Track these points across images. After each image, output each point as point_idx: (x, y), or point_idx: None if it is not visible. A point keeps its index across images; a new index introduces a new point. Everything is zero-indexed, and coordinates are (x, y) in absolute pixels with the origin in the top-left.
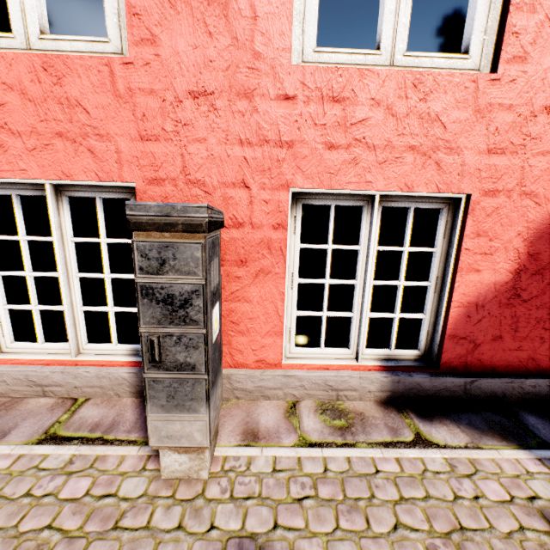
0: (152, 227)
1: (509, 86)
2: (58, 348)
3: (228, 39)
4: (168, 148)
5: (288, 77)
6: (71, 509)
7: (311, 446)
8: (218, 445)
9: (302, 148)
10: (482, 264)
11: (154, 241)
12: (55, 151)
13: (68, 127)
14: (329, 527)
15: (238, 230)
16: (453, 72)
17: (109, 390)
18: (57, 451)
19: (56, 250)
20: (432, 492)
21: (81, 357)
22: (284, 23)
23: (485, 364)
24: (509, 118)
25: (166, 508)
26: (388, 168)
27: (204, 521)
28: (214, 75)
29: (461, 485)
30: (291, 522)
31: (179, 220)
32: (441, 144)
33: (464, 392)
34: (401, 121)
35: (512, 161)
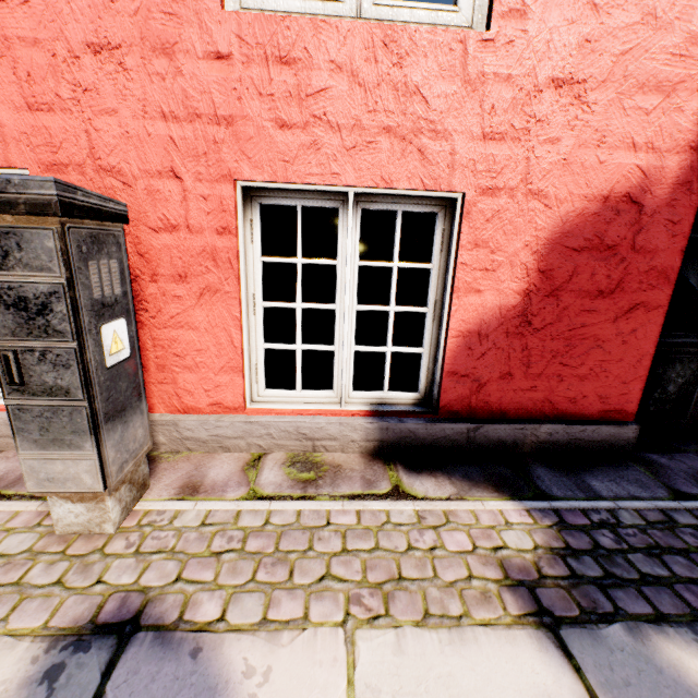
0: None
1: (506, 49)
2: None
3: None
4: (68, 122)
5: (219, 28)
6: None
7: (260, 499)
8: (144, 499)
9: (246, 126)
10: (484, 283)
11: None
12: None
13: None
14: (242, 579)
15: (172, 235)
16: (434, 28)
17: None
18: None
19: None
20: (383, 544)
21: None
22: None
23: (494, 408)
24: (508, 92)
25: (49, 564)
26: (358, 156)
27: (91, 576)
28: (119, 21)
29: (421, 536)
30: (198, 576)
31: (19, 198)
32: (424, 126)
33: (467, 441)
34: (372, 93)
35: (514, 150)
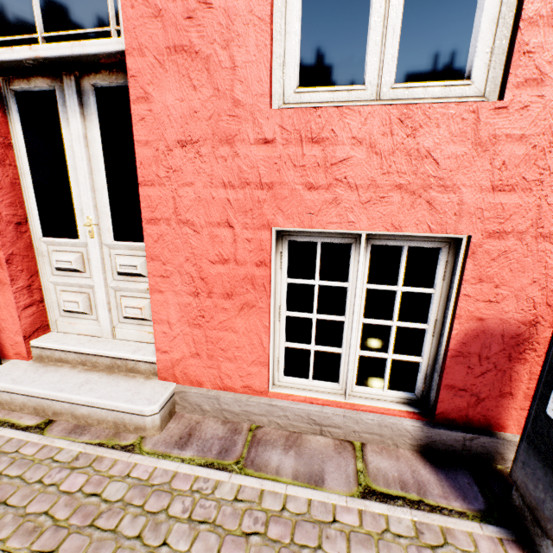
0: None
1: None
2: (326, 387)
3: None
4: (523, 198)
5: None
6: None
7: None
8: None
9: None
10: None
11: None
12: (389, 203)
13: (410, 179)
14: None
15: None
16: None
17: (387, 439)
18: (393, 512)
19: (356, 298)
20: None
21: (353, 400)
22: None
23: None
24: None
25: None
26: None
27: None
28: None
29: None
30: None
31: None
32: None
33: None
34: None
35: None
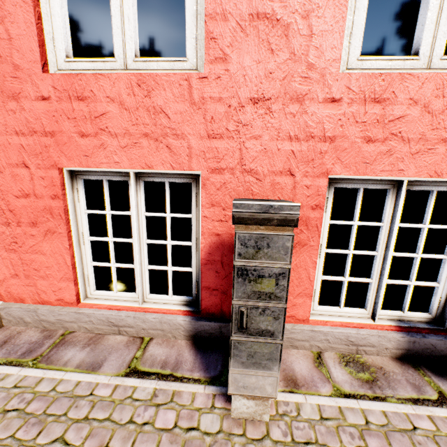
0: (252, 221)
1: None
2: (127, 296)
3: (286, 54)
4: (229, 144)
5: (335, 83)
6: (168, 438)
7: (346, 397)
8: None
9: (343, 142)
10: None
11: (252, 233)
12: (141, 148)
13: (152, 129)
14: None
15: None
16: None
17: (168, 333)
18: (142, 384)
19: (134, 223)
20: None
21: (146, 305)
22: (336, 38)
23: None
24: None
25: (242, 445)
26: (419, 158)
27: None
28: (272, 84)
29: None
30: None
31: (274, 216)
32: None
33: None
34: (436, 117)
35: None
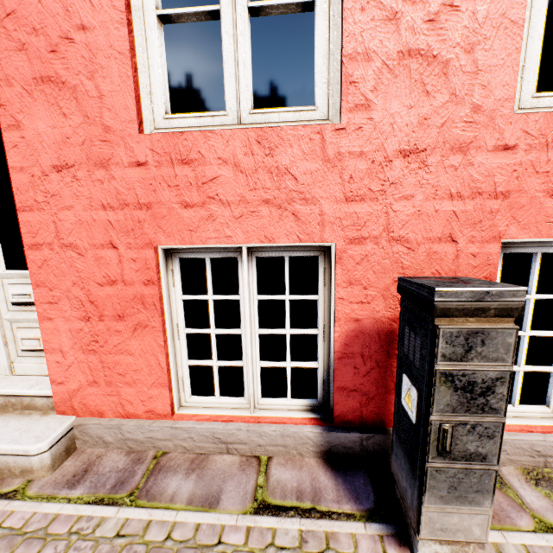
0: (460, 312)
1: None
2: (233, 403)
3: (445, 96)
4: (373, 207)
5: (508, 127)
6: None
7: None
8: None
9: (519, 197)
10: None
11: (462, 328)
12: (260, 217)
13: (275, 194)
14: None
15: None
16: None
17: (292, 449)
18: (281, 525)
19: (246, 309)
20: None
21: (259, 413)
22: (509, 74)
23: None
24: None
25: None
26: None
27: None
28: (427, 132)
29: None
30: None
31: (491, 305)
32: None
33: None
34: None
35: None
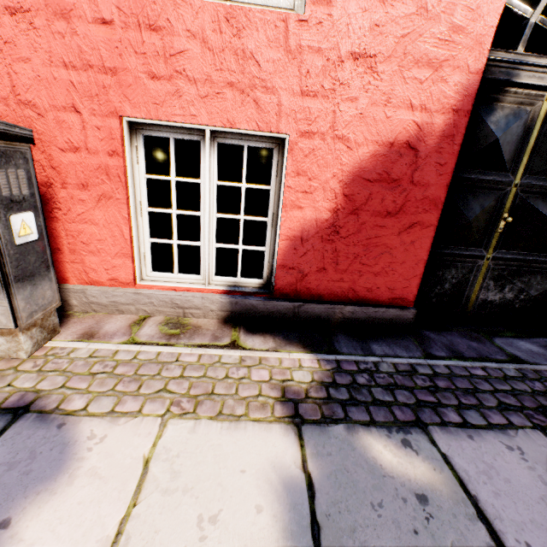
0: None
1: (316, 28)
2: None
3: None
4: None
5: (103, 0)
6: None
7: (135, 344)
8: (54, 340)
9: (127, 76)
10: (304, 201)
11: None
12: None
13: None
14: (106, 389)
15: (76, 155)
16: (263, 9)
17: None
18: None
19: None
20: (209, 374)
21: None
22: None
23: (313, 292)
24: (319, 61)
25: None
26: (210, 103)
27: (4, 382)
28: None
29: (237, 371)
30: (77, 385)
31: None
32: (258, 83)
33: (294, 315)
34: (218, 56)
35: (324, 104)
